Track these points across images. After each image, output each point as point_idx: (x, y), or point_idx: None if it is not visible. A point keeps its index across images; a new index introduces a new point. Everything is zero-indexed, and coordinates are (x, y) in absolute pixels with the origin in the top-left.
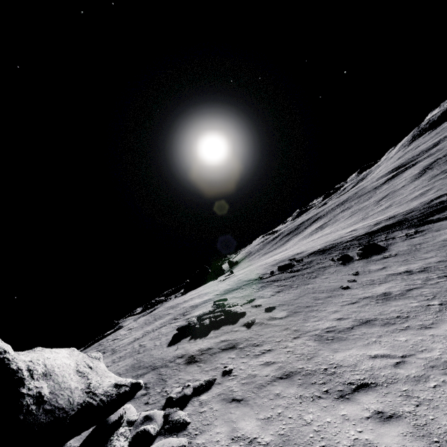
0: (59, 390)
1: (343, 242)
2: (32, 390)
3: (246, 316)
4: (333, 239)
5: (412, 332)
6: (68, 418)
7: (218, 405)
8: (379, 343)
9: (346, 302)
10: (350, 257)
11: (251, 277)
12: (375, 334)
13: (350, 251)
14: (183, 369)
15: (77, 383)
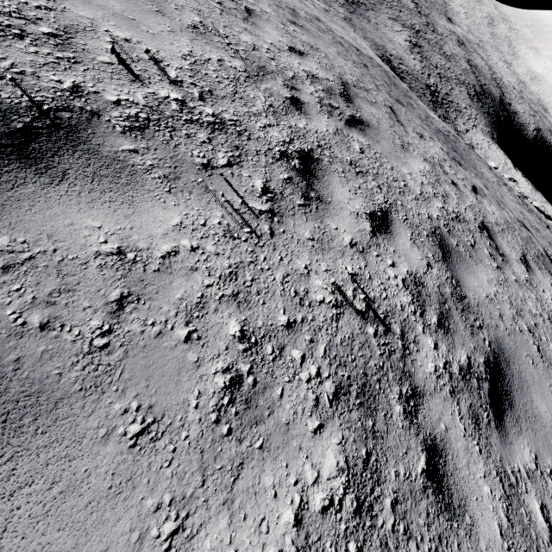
0: None
1: None
2: None
3: None
4: None
5: None
6: None
7: None
8: None
9: None
10: None
11: None
12: None
13: None
14: None
15: None
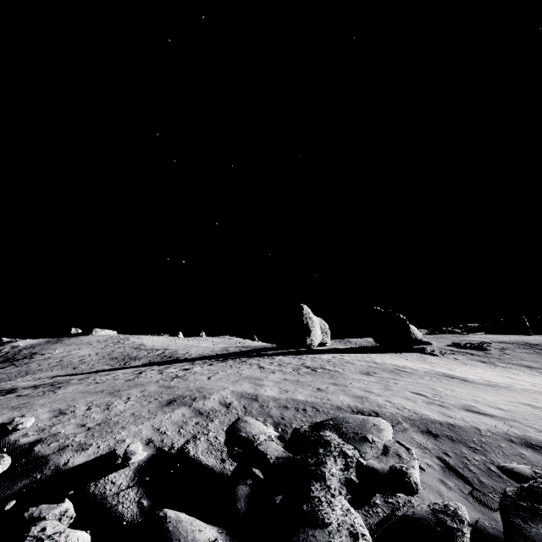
0: (416, 334)
1: None
2: (412, 331)
3: (490, 351)
4: None
5: (529, 369)
6: (418, 340)
7: (453, 356)
8: (515, 366)
9: (541, 364)
10: None
11: (531, 342)
12: (519, 366)
13: None
14: (448, 351)
15: (419, 335)
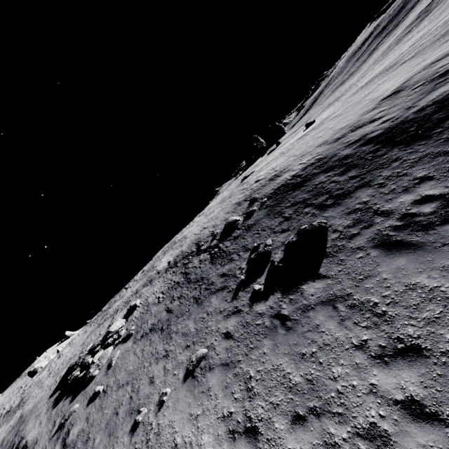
0: None
1: (330, 161)
2: None
3: (87, 388)
4: (339, 134)
5: None
6: None
7: None
8: None
9: None
10: (267, 261)
11: (205, 233)
12: None
13: (295, 223)
14: None
15: None
